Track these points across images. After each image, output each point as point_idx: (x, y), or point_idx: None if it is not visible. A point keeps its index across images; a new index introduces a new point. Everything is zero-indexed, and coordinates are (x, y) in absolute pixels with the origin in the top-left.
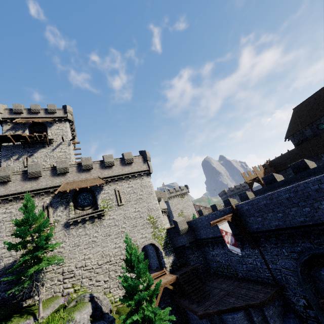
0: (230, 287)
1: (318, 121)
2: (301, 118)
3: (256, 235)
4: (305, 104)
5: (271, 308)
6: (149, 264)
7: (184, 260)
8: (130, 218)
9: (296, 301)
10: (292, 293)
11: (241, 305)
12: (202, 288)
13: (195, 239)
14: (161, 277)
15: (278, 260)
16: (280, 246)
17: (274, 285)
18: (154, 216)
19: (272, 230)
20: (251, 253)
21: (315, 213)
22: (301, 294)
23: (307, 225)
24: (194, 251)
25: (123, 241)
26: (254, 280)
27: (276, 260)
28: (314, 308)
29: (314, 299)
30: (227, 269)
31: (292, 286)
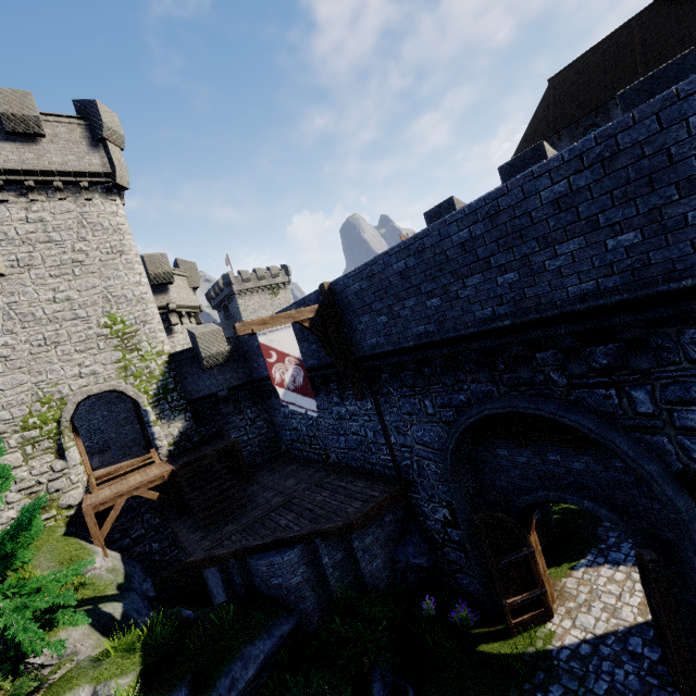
0: (300, 487)
1: (591, 118)
2: (559, 107)
3: (370, 365)
4: (578, 66)
5: (372, 530)
6: (141, 438)
7: (214, 430)
8: (33, 320)
9: (432, 512)
10: (426, 497)
11: (297, 534)
12: (230, 494)
13: (247, 380)
14: (138, 471)
15: (411, 426)
16: (421, 392)
17: (392, 481)
18: (126, 319)
19: (407, 350)
20: (359, 410)
21: (528, 288)
22: (445, 498)
23: (497, 328)
24: (243, 408)
25: (3, 384)
26: (359, 469)
27: (406, 426)
28: (461, 528)
29: (466, 511)
30: (310, 445)
31: (429, 482)
